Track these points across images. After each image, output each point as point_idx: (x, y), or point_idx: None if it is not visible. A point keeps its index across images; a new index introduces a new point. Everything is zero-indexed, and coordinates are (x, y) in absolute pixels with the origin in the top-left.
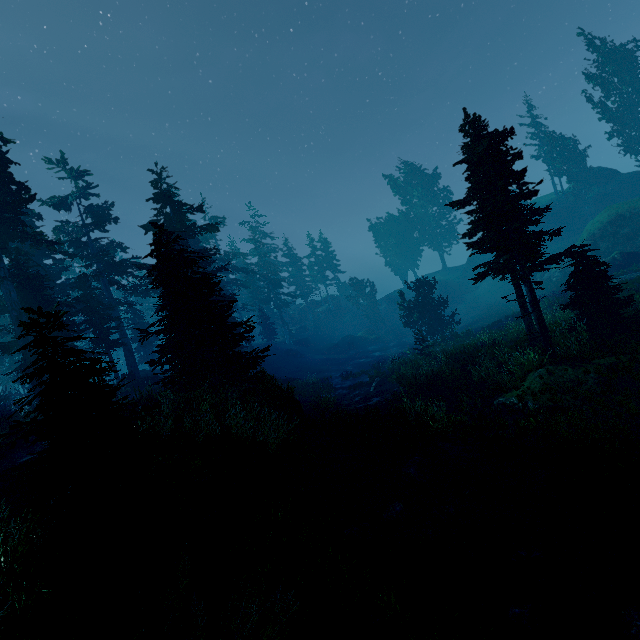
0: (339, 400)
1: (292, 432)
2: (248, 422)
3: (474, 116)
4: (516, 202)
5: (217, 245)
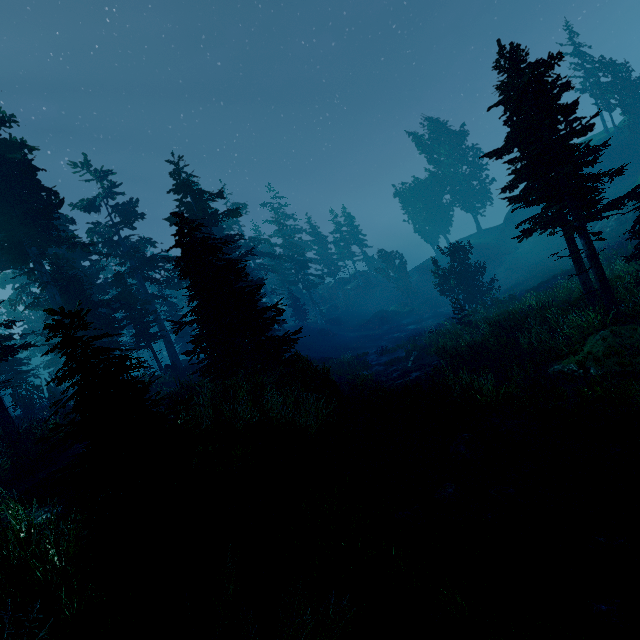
0: (376, 377)
1: (331, 414)
2: (286, 406)
3: (511, 46)
4: (567, 141)
5: (241, 231)
